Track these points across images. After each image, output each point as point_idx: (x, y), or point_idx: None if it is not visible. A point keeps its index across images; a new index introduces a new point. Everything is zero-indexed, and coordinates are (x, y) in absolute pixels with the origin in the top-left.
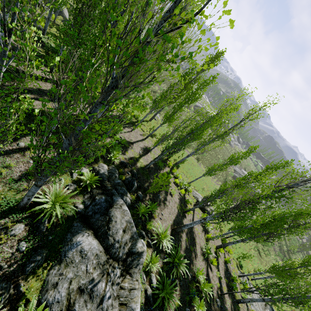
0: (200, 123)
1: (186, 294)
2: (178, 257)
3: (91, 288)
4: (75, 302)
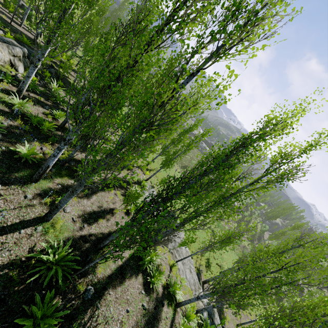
0: (102, 34)
1: (55, 110)
2: (61, 98)
3: None
4: None
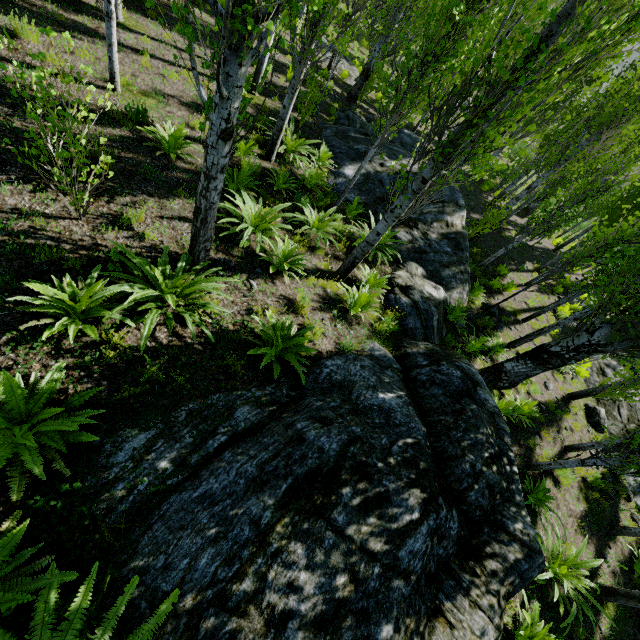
0: None
1: None
2: None
3: (613, 367)
4: (604, 368)
